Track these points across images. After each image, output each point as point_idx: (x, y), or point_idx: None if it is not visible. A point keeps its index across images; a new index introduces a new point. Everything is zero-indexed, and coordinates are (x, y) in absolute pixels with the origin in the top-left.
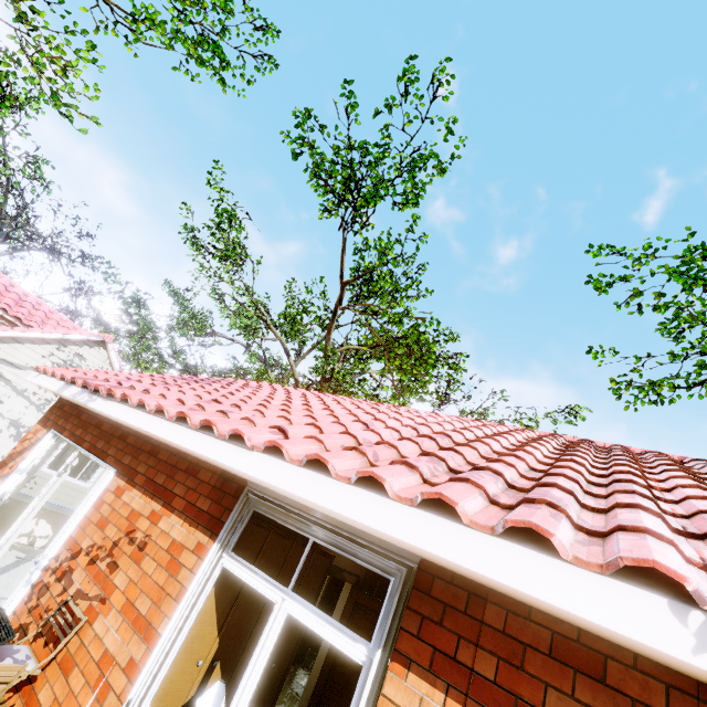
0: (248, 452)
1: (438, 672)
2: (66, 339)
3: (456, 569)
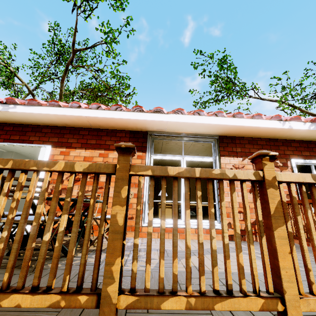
0: (166, 115)
1: (230, 155)
2: None
3: (234, 132)
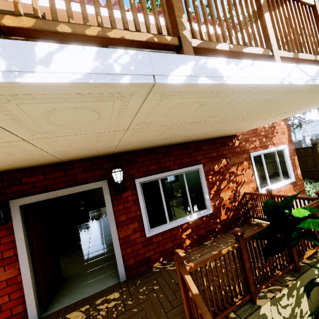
0: (127, 12)
1: None
2: None
3: None
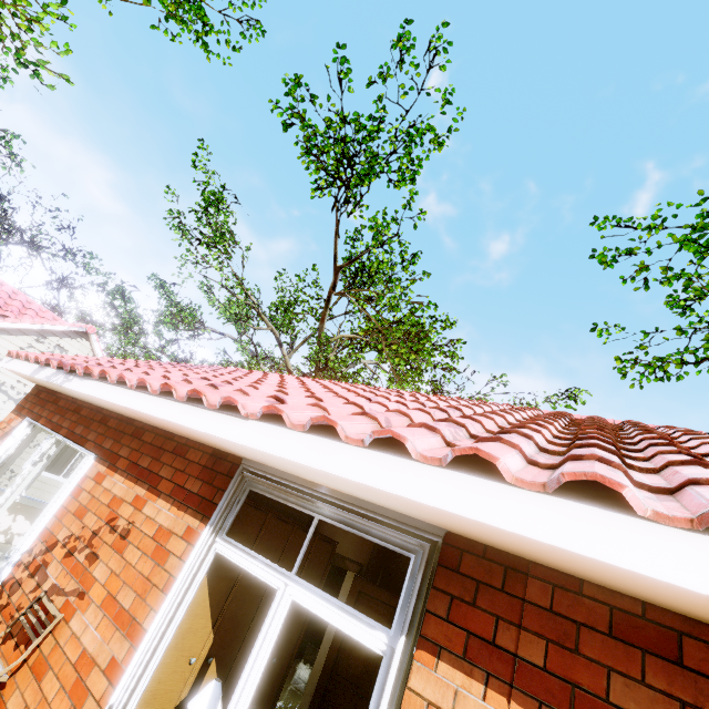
0: (242, 421)
1: (474, 659)
2: (46, 330)
3: (493, 539)
